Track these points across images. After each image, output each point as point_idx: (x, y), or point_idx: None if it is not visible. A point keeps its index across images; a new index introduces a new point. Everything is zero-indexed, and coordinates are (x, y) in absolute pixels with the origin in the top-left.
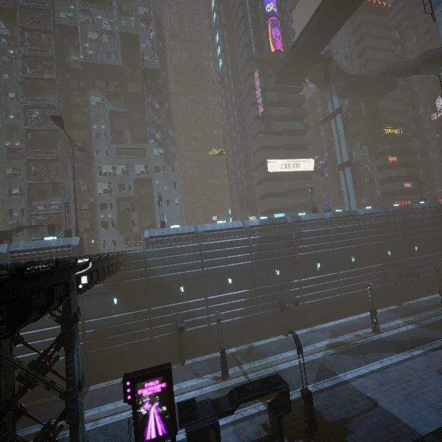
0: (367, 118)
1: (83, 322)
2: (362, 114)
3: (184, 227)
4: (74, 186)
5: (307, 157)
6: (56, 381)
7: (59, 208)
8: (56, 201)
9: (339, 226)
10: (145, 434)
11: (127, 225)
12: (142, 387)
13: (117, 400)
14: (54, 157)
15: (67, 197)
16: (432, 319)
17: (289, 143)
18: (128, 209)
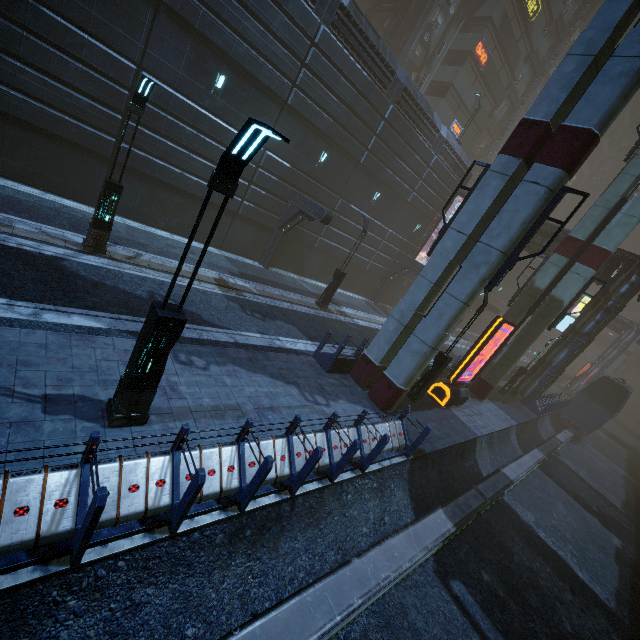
0: None
1: None
2: None
3: None
4: None
5: None
6: None
7: None
8: None
9: None
10: None
11: None
12: None
13: None
14: None
15: None
16: (279, 302)
17: None
18: None
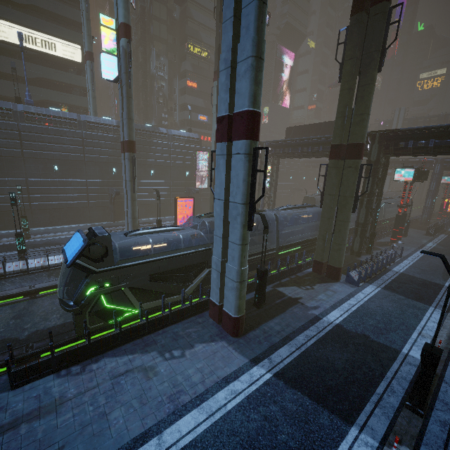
0: (180, 25)
1: None
2: (174, 16)
3: None
4: None
5: (71, 40)
6: None
7: None
8: None
9: (34, 125)
10: None
11: None
12: None
13: None
14: None
15: None
16: (109, 231)
17: (39, 6)
18: None
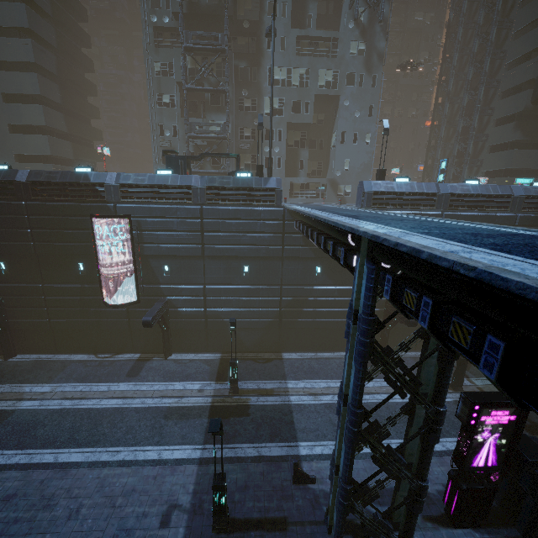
0: None
1: (280, 287)
2: None
3: (421, 184)
4: (271, 97)
5: None
6: (249, 340)
7: (222, 131)
8: (217, 120)
9: None
10: (473, 460)
11: (293, 167)
12: (487, 414)
13: (326, 379)
14: (218, 46)
15: (260, 114)
16: None
17: None
18: (297, 143)
